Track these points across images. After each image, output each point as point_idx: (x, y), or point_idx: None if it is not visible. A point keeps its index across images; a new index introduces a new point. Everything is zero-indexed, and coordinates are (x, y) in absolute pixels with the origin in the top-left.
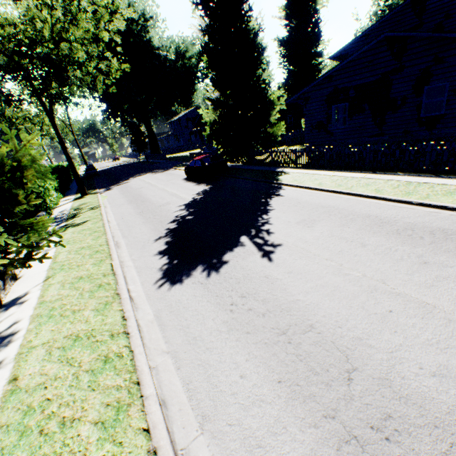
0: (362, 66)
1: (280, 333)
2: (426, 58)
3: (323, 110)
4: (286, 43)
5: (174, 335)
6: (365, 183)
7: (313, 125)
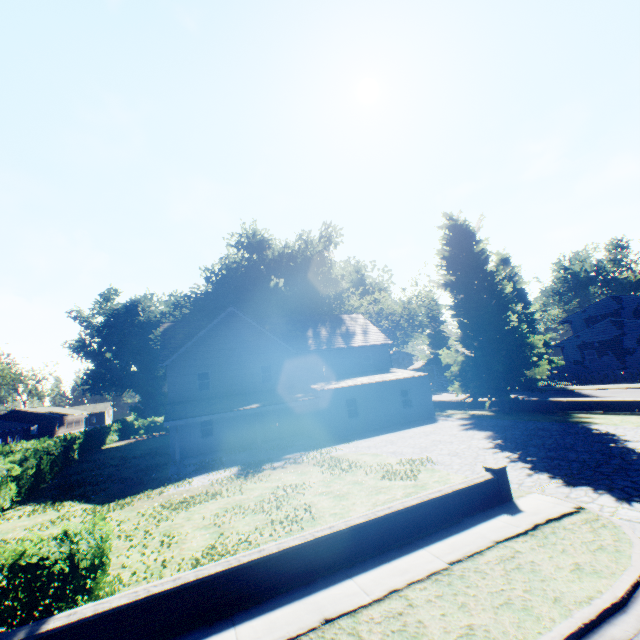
0: (598, 332)
1: None
2: (638, 330)
3: (577, 353)
4: None
5: None
6: (633, 385)
7: (571, 362)
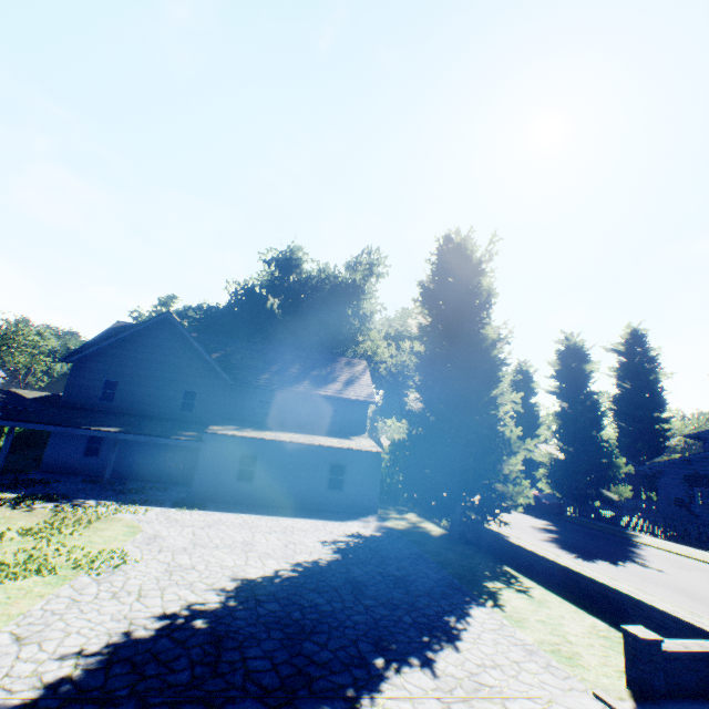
0: None
1: (680, 590)
2: None
3: (682, 488)
4: (617, 399)
5: (613, 575)
6: None
7: (670, 499)
